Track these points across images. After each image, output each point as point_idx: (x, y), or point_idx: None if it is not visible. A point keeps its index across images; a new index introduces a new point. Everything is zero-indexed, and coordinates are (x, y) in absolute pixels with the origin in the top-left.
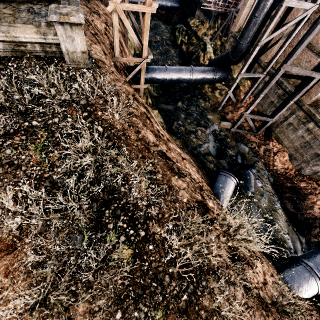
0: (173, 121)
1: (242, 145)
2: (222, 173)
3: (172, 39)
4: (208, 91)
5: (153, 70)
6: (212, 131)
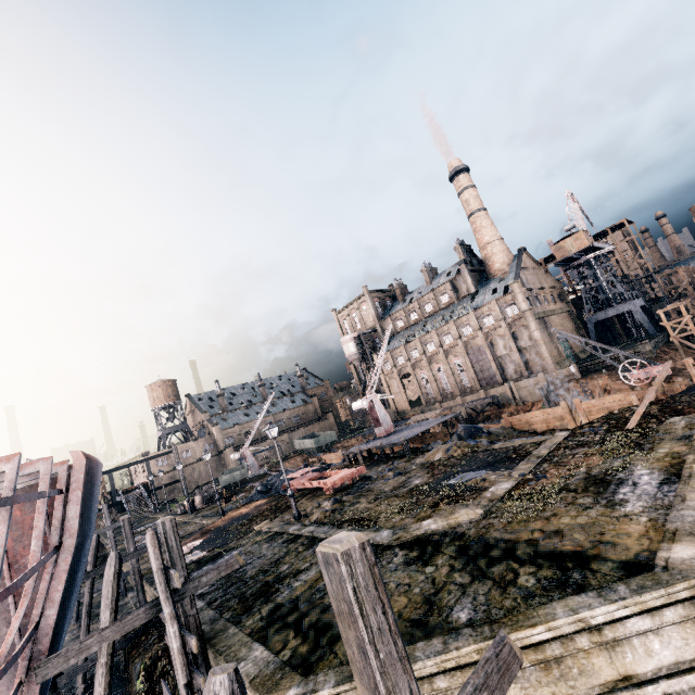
0: None
1: None
2: None
3: None
4: None
5: None
6: None
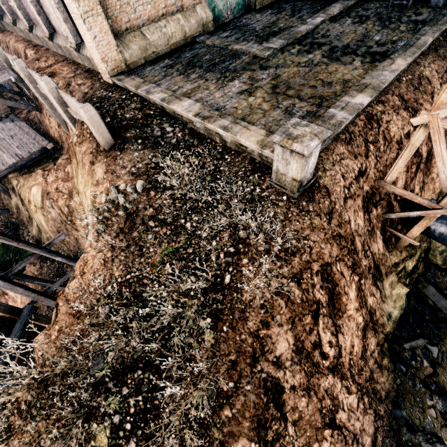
0: (419, 335)
1: None
2: None
3: None
4: None
5: None
6: None
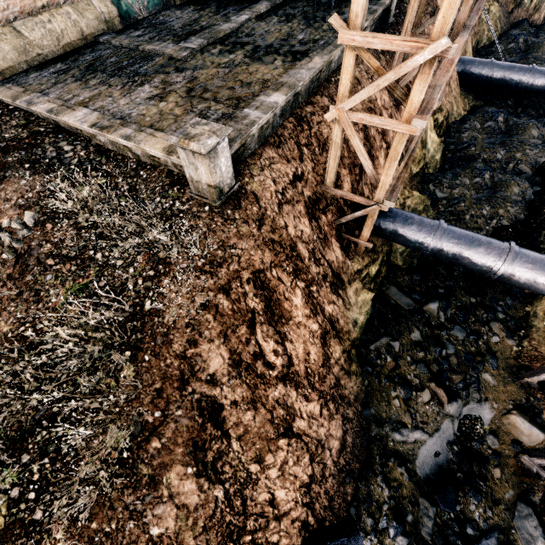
0: (383, 335)
1: (533, 523)
2: (357, 544)
3: (539, 162)
4: (544, 315)
5: (406, 222)
6: (464, 415)
